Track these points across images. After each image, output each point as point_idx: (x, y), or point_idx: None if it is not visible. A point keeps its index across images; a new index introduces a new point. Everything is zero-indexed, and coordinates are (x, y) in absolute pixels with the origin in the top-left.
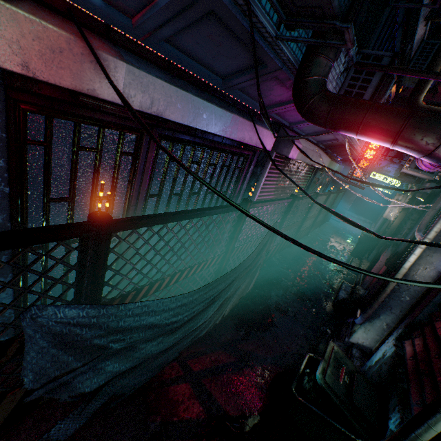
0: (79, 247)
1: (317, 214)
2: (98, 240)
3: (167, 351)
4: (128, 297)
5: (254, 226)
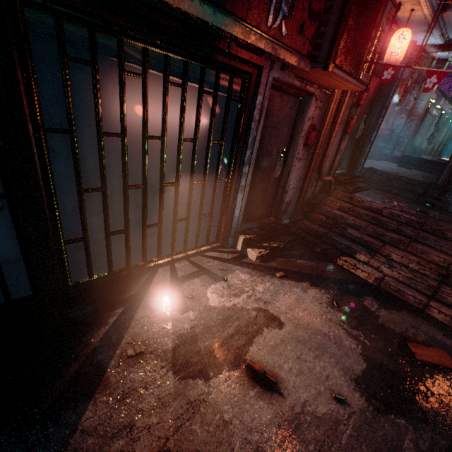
0: (423, 114)
1: (440, 142)
2: (427, 112)
3: (431, 140)
4: (418, 132)
5: (430, 128)
